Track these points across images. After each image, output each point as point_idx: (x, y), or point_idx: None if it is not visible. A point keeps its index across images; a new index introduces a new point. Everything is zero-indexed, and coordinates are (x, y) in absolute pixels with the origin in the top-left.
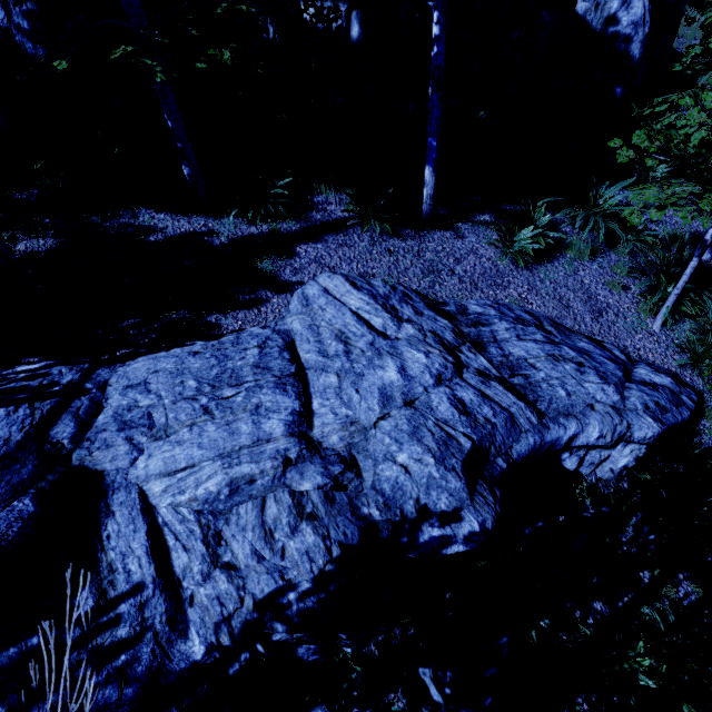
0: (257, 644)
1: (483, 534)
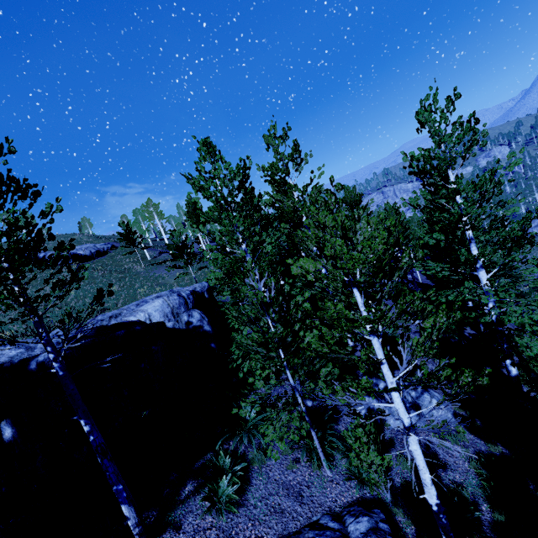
0: None
1: None
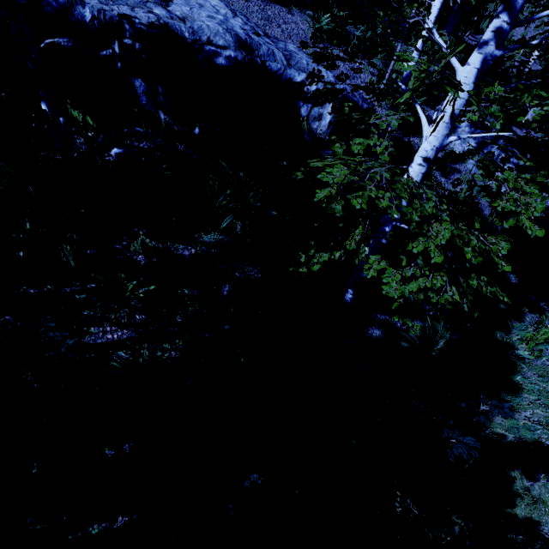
0: (116, 47)
1: (235, 60)
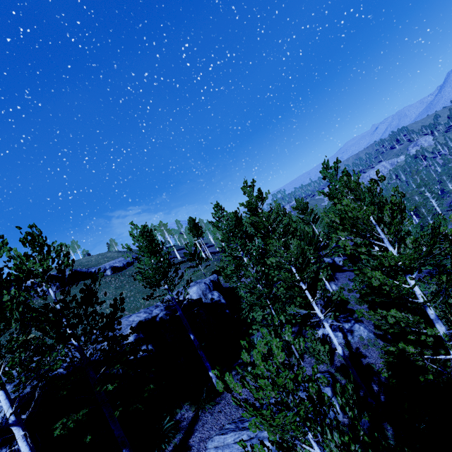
0: None
1: None
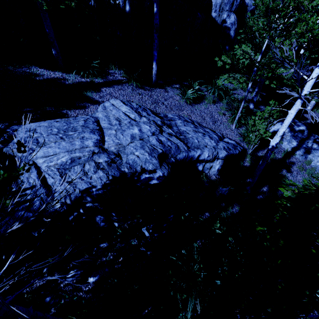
0: (80, 209)
1: (163, 177)
